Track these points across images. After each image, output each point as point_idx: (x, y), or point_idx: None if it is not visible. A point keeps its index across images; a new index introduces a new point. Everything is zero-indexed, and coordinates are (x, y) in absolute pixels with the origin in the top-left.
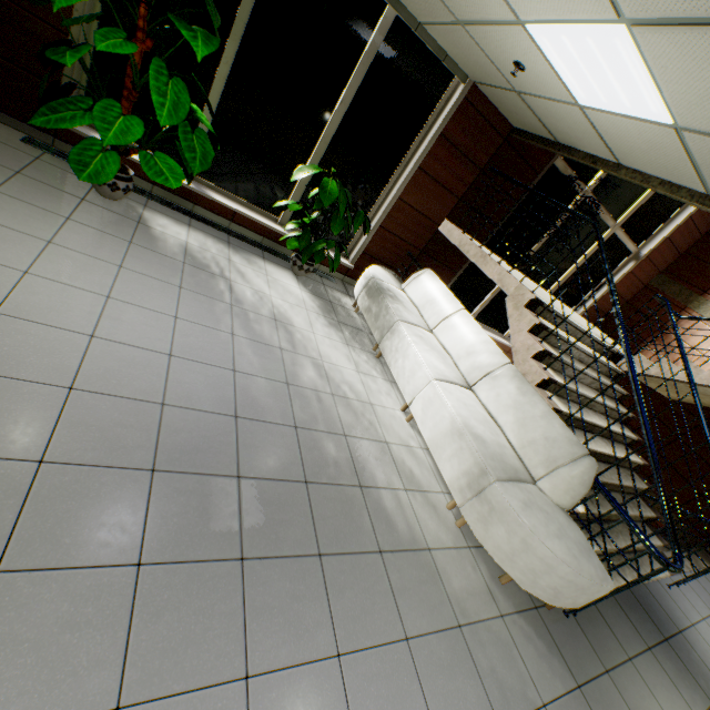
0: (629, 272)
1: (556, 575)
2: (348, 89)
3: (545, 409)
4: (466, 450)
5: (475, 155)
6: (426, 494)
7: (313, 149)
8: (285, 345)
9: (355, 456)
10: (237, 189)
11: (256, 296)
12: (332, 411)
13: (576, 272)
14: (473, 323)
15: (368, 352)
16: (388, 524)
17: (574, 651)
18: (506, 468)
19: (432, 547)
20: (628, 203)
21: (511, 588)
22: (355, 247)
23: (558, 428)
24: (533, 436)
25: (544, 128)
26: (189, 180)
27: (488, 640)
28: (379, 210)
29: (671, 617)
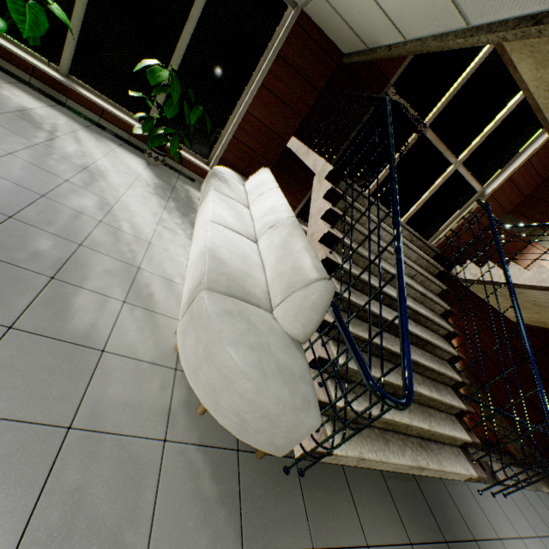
0: (476, 209)
1: (234, 391)
2: (194, 8)
3: (304, 245)
4: (198, 268)
5: (312, 78)
6: (155, 314)
7: (170, 61)
8: (76, 181)
9: (76, 260)
10: (108, 91)
11: (79, 153)
12: (84, 228)
13: (426, 205)
14: (278, 194)
15: (188, 220)
16: (59, 314)
17: (268, 511)
18: (234, 287)
19: (110, 351)
20: (467, 142)
21: (212, 421)
22: (215, 156)
23: (308, 259)
24: (283, 268)
25: (353, 33)
26: (50, 66)
27: (110, 456)
28: (233, 122)
29: (468, 522)
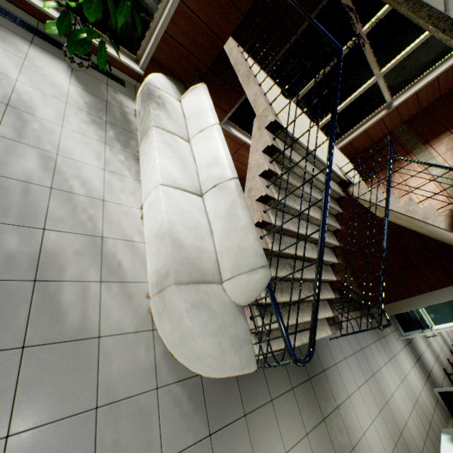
0: (381, 119)
1: (203, 364)
2: None
3: (247, 223)
4: (161, 253)
5: None
6: (127, 284)
7: None
8: (6, 132)
9: (47, 250)
10: None
11: None
12: (39, 204)
13: (341, 112)
14: (220, 138)
15: (130, 153)
16: (55, 317)
17: (221, 405)
18: (193, 271)
19: (104, 335)
20: (394, 54)
21: None
22: (144, 53)
23: (251, 241)
24: (230, 244)
25: None
26: None
27: (127, 415)
28: (164, 12)
29: (322, 361)
